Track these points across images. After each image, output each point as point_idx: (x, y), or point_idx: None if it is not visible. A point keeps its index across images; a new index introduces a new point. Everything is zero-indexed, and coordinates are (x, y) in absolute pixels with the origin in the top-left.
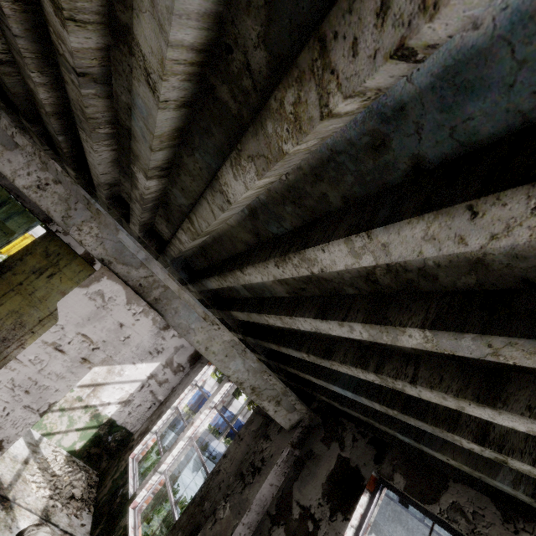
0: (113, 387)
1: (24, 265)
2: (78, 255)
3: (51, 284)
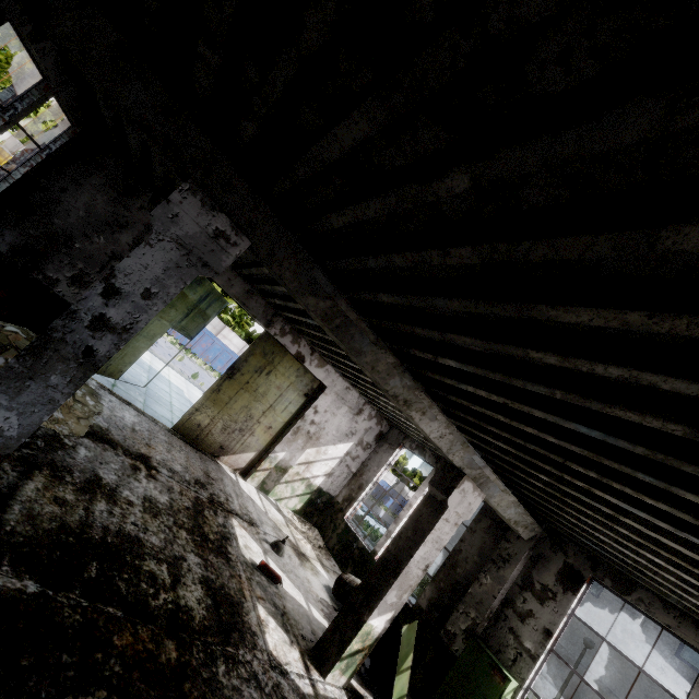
0: (320, 463)
1: (248, 365)
2: (288, 352)
3: (269, 380)
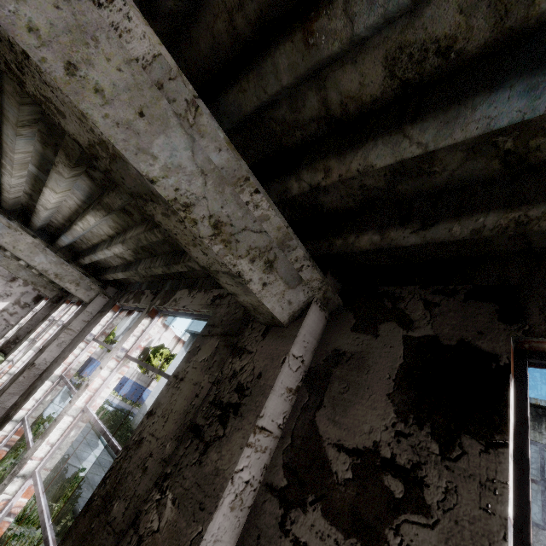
0: None
1: None
2: None
3: None
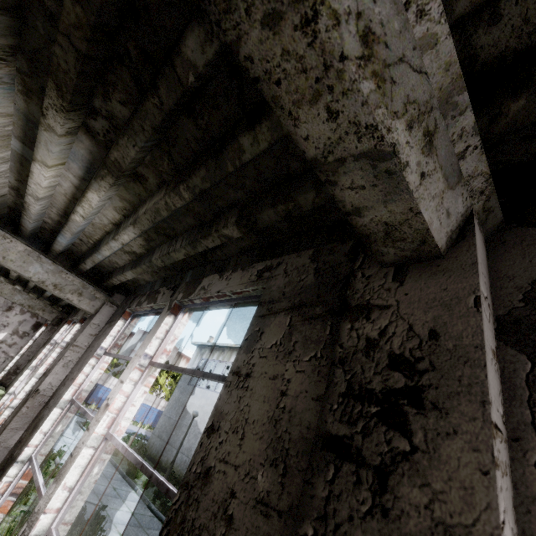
0: None
1: None
2: None
3: None
